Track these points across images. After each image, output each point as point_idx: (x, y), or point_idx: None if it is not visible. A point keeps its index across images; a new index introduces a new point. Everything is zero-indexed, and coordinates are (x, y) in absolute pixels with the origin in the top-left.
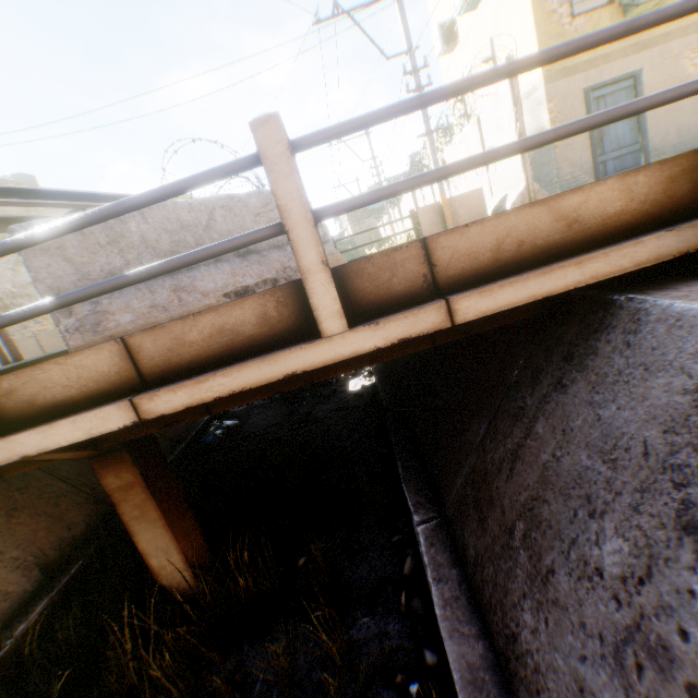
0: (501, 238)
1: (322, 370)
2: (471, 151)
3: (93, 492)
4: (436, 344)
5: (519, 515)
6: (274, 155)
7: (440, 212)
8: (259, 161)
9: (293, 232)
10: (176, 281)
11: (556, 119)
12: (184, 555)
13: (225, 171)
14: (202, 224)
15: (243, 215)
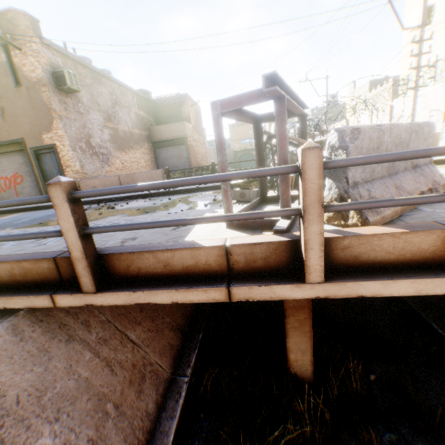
0: None
1: None
2: (430, 104)
3: None
4: None
5: None
6: None
7: None
8: None
9: None
10: (392, 181)
11: None
12: (312, 357)
13: None
14: (405, 141)
15: (419, 139)
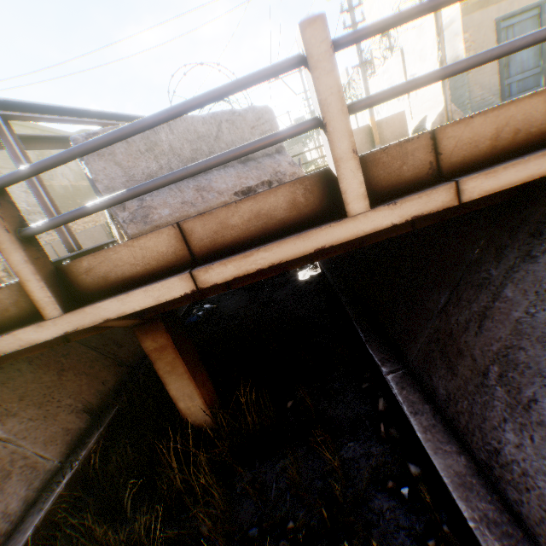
0: (499, 127)
1: (320, 251)
2: (394, 80)
3: (115, 358)
4: (415, 227)
5: (492, 361)
6: (318, 54)
7: (369, 133)
8: (302, 62)
9: (330, 125)
10: (197, 183)
11: (470, 48)
12: (204, 400)
13: (272, 72)
14: (212, 135)
15: (242, 128)
